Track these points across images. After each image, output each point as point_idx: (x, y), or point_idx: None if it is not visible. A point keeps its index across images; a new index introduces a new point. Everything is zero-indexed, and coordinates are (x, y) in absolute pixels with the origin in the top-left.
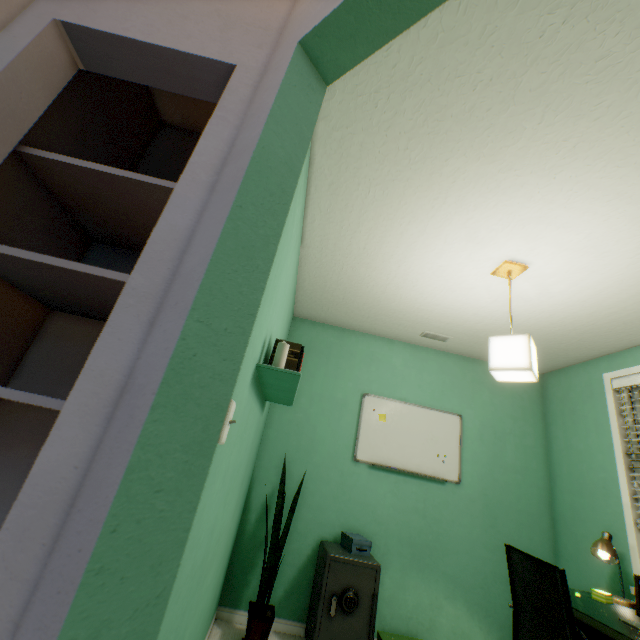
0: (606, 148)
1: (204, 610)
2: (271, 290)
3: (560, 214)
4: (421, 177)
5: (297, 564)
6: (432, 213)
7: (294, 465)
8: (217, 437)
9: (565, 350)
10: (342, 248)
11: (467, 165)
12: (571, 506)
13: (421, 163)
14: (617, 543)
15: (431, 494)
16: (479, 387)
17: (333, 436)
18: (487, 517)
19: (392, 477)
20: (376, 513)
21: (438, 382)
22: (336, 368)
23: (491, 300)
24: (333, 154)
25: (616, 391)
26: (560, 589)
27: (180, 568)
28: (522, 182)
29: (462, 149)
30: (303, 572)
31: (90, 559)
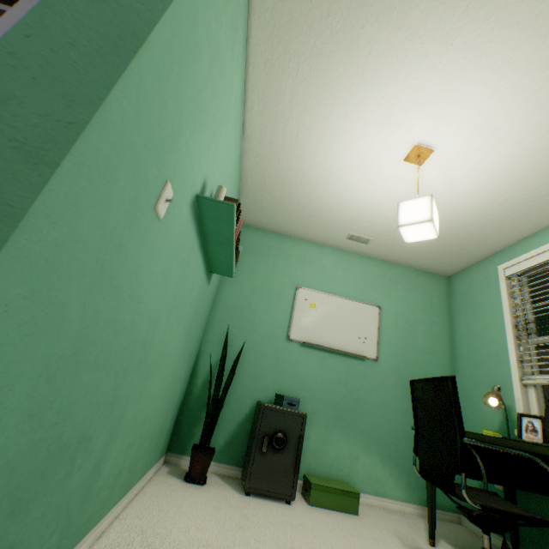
0: (493, 7)
1: (150, 421)
2: (209, 126)
3: (458, 87)
4: (342, 50)
5: (237, 420)
6: (352, 92)
7: (236, 342)
8: (132, 56)
9: (467, 247)
10: (278, 138)
11: (379, 33)
12: (469, 377)
13: (341, 33)
14: (505, 398)
15: (353, 368)
16: (396, 285)
17: (270, 320)
18: (399, 388)
19: (320, 354)
20: (305, 382)
21: (361, 280)
22: (274, 266)
23: (404, 192)
24: (267, 26)
25: (508, 279)
26: (451, 391)
27: (117, 295)
28: (426, 51)
29: (375, 14)
30: (242, 427)
31: (3, 38)
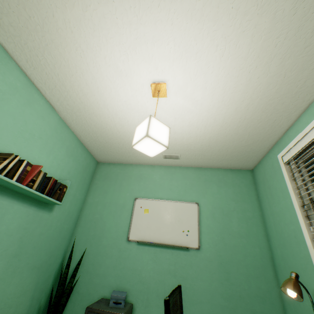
0: None
1: None
2: None
3: (144, 31)
4: (56, 36)
5: None
6: (85, 62)
7: (91, 247)
8: None
9: (248, 146)
10: (73, 106)
11: (65, 15)
12: (282, 257)
13: (46, 25)
14: (313, 283)
15: (179, 259)
16: (210, 184)
17: (116, 226)
18: (222, 272)
19: (152, 249)
20: (141, 276)
21: (182, 185)
22: (120, 186)
23: (173, 118)
24: (8, 39)
25: (287, 164)
26: None
27: None
28: (102, 14)
29: (52, 3)
30: None
31: None
